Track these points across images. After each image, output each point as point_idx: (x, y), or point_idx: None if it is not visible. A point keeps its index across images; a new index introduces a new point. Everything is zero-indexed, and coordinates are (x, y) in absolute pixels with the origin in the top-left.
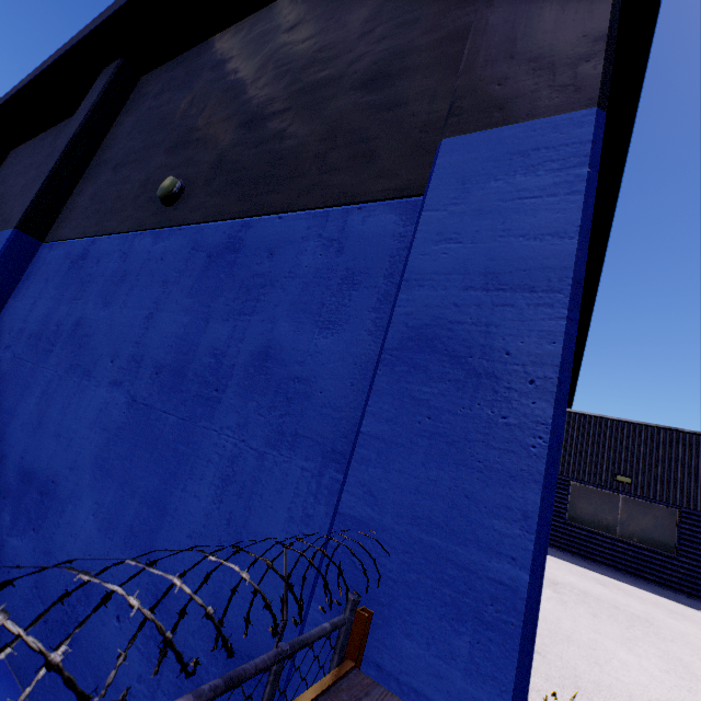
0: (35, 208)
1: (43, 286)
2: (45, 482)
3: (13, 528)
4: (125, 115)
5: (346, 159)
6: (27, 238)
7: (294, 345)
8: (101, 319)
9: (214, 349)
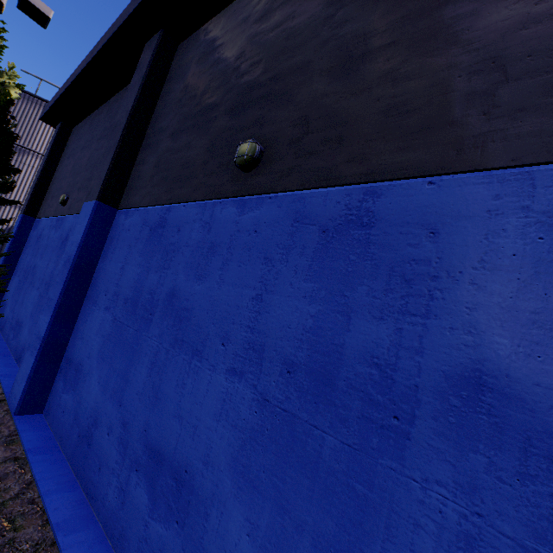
0: (109, 180)
1: (127, 252)
2: (177, 468)
3: (153, 510)
4: (170, 83)
5: (539, 93)
6: (106, 207)
7: (536, 378)
8: (197, 293)
9: (371, 357)
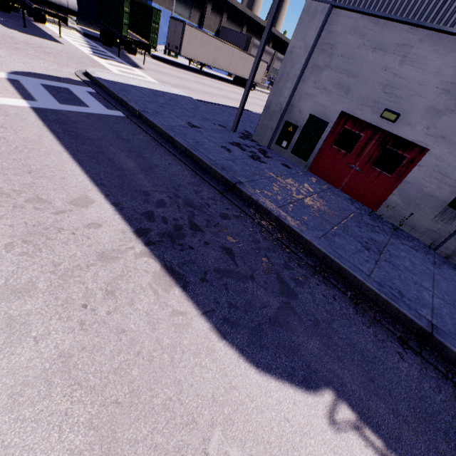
0: None
1: None
2: None
3: None
4: None
5: None
6: None
7: None
8: None
9: None
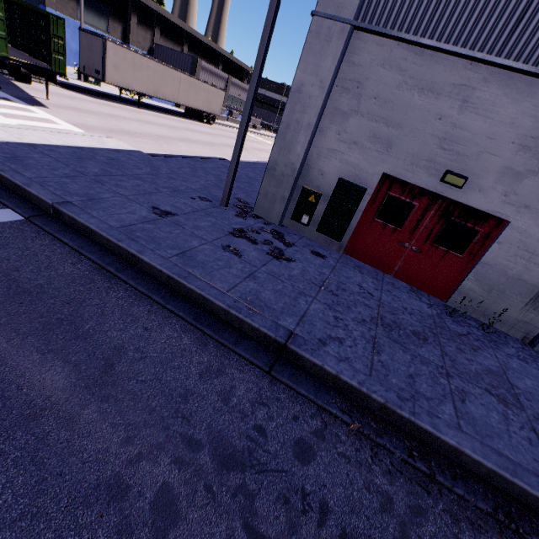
0: None
1: None
2: None
3: None
4: None
5: None
6: None
7: None
8: None
9: None
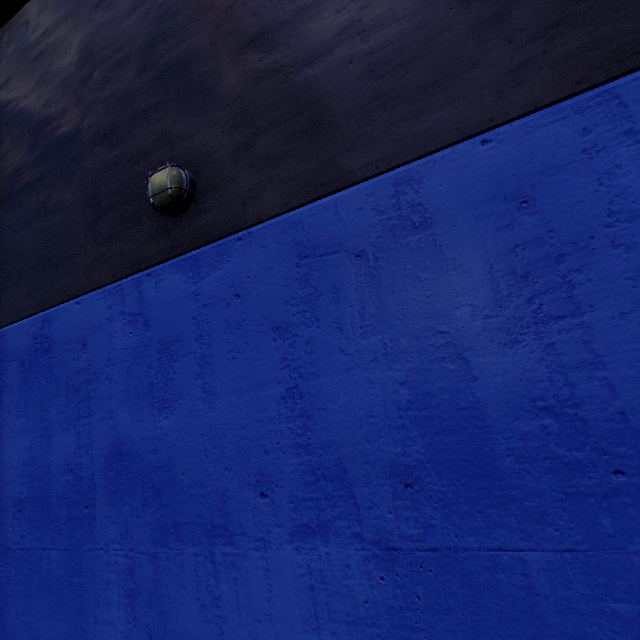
0: None
1: None
2: None
3: None
4: None
5: (567, 2)
6: None
7: None
8: (170, 432)
9: (531, 402)
